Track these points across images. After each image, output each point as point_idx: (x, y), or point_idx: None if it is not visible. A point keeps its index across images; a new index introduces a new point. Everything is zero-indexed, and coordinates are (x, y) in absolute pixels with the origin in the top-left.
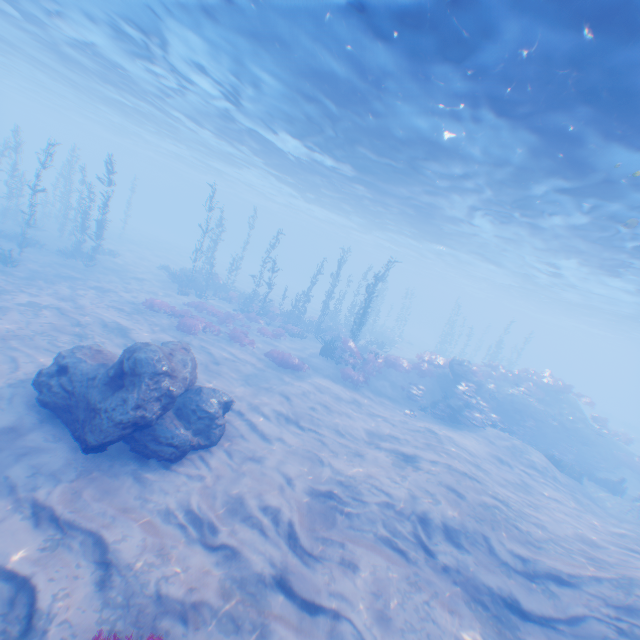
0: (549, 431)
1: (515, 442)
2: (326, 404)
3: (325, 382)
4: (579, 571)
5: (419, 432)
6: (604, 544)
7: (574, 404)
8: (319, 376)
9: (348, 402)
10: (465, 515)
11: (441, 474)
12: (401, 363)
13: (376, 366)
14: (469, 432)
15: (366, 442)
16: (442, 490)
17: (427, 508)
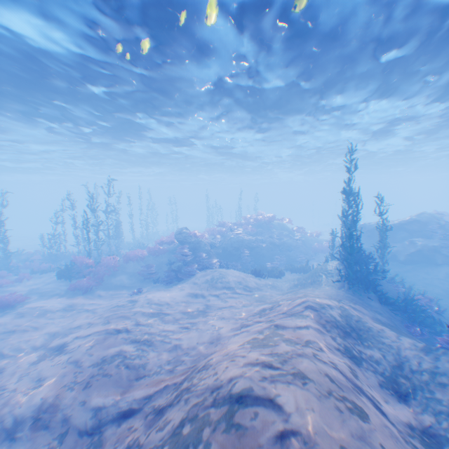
0: (266, 251)
1: (215, 273)
2: (12, 328)
3: (43, 303)
4: (161, 386)
5: (115, 307)
6: (225, 332)
7: (282, 226)
8: (43, 299)
9: (55, 312)
10: (60, 389)
11: (80, 347)
12: (137, 253)
13: (112, 265)
14: (182, 283)
15: (35, 348)
16: (61, 368)
17: (12, 407)
